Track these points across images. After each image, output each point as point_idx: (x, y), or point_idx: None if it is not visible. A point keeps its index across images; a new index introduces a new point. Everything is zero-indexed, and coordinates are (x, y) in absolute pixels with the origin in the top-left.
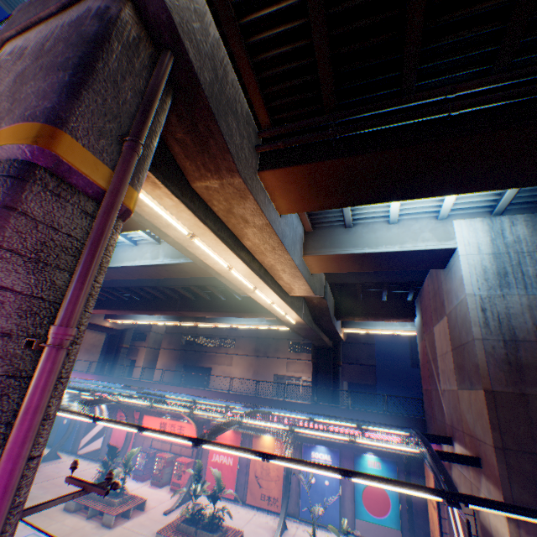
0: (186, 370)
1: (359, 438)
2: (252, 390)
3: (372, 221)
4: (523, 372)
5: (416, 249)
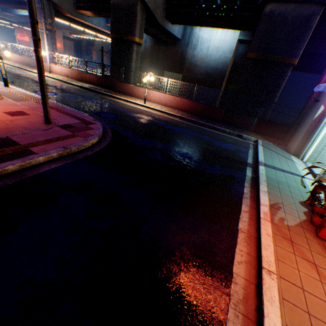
0: None
1: None
2: None
3: None
4: None
5: None
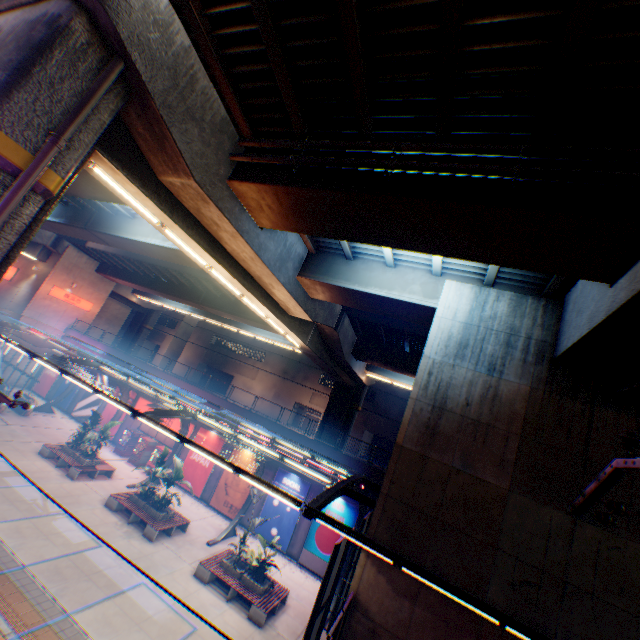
0: (209, 371)
1: (289, 459)
2: (268, 411)
3: (374, 259)
4: (435, 437)
5: (400, 299)
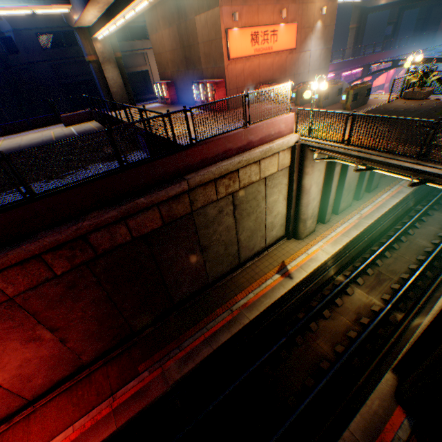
0: None
1: None
2: None
3: None
4: None
5: None
